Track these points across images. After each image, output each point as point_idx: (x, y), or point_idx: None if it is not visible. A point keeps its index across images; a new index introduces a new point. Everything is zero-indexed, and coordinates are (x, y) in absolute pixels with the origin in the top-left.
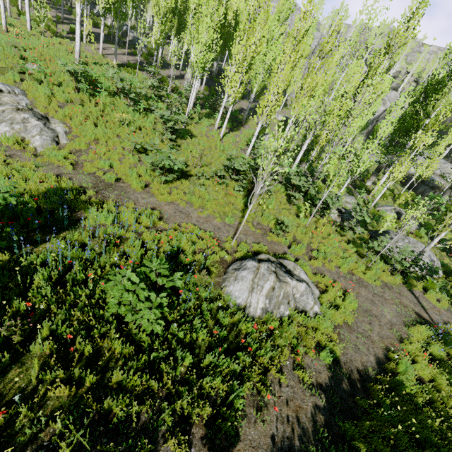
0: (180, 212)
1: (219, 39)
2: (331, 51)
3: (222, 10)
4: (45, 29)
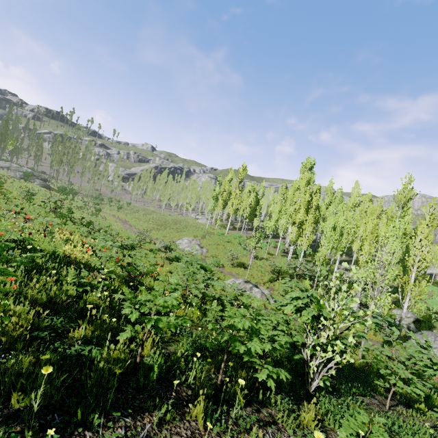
0: (231, 274)
1: (290, 218)
2: (382, 214)
3: (292, 207)
4: (223, 227)
